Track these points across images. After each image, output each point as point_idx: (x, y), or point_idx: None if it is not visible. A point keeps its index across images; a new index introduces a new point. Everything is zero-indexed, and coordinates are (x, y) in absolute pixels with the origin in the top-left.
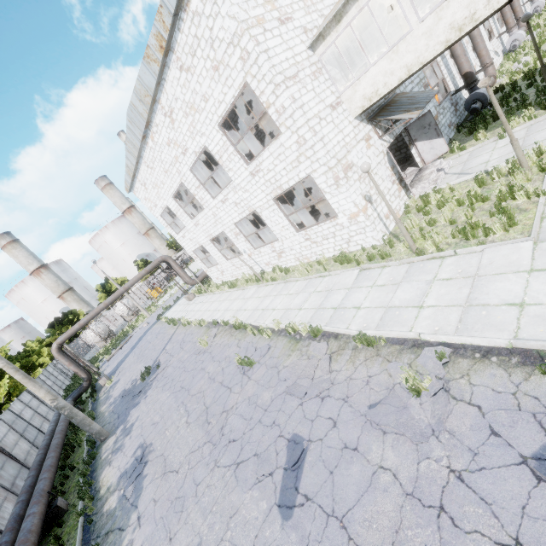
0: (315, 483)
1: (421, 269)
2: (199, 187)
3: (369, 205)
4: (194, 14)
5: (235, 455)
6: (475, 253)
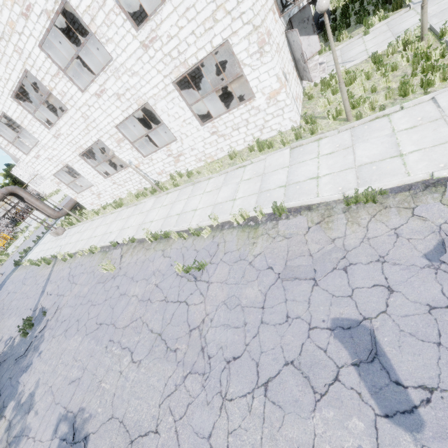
0: (423, 365)
1: (369, 129)
2: (57, 75)
3: (287, 82)
4: None
5: (251, 376)
6: (424, 103)
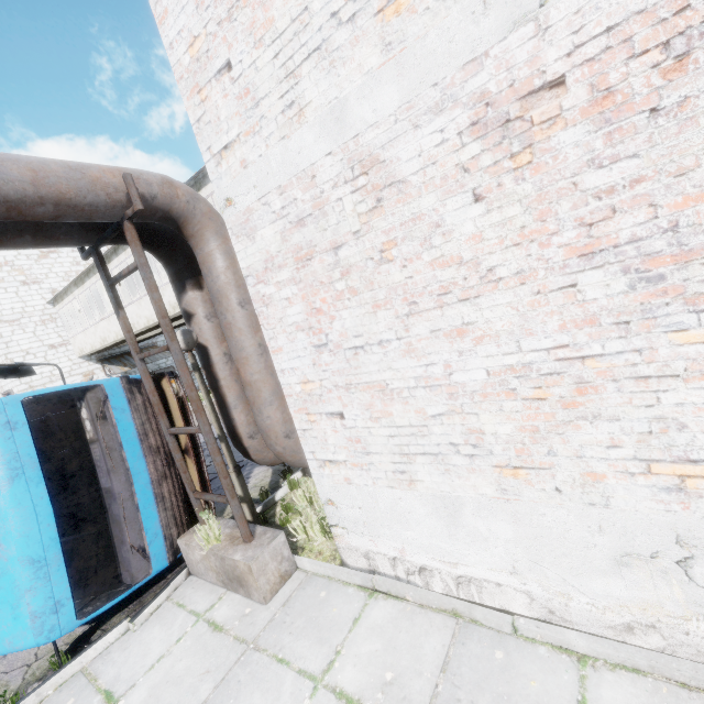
0: None
1: None
2: None
3: None
4: None
5: None
6: None
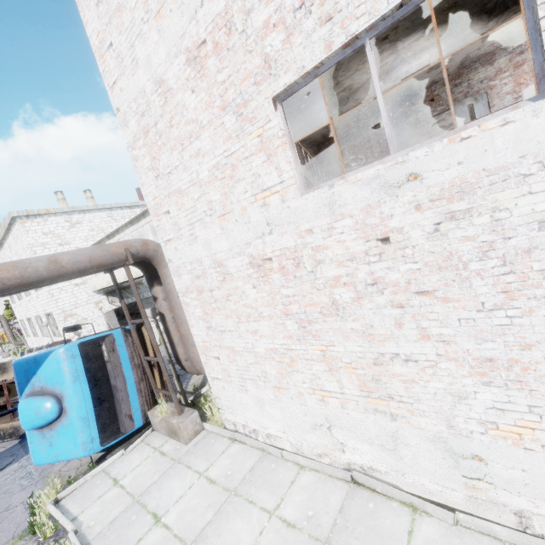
0: None
1: None
2: None
3: (77, 337)
4: (17, 229)
5: None
6: None
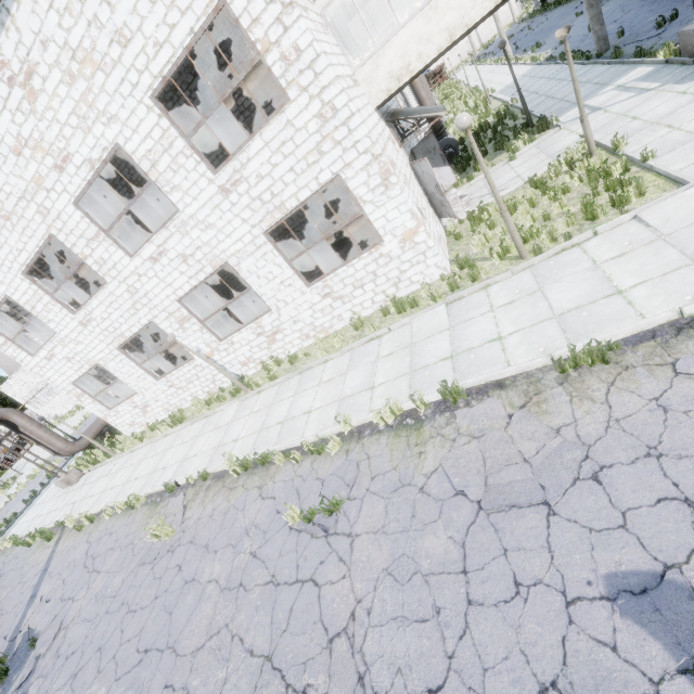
0: None
1: (558, 265)
2: (96, 237)
3: (424, 220)
4: None
5: None
6: (624, 224)
